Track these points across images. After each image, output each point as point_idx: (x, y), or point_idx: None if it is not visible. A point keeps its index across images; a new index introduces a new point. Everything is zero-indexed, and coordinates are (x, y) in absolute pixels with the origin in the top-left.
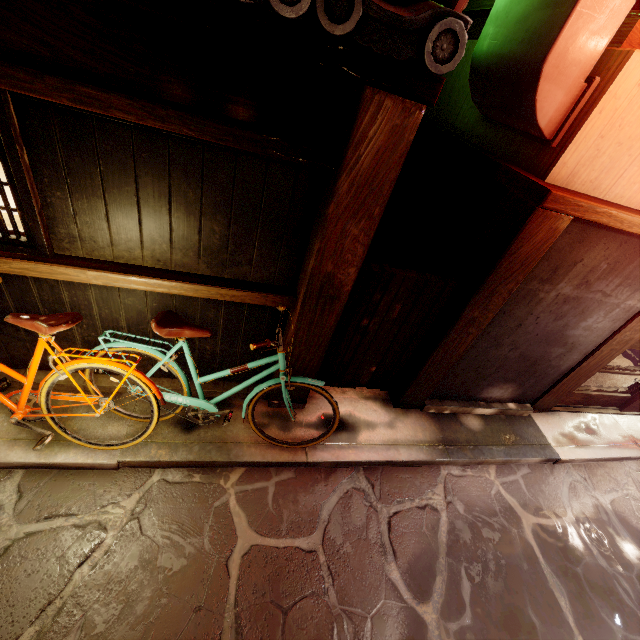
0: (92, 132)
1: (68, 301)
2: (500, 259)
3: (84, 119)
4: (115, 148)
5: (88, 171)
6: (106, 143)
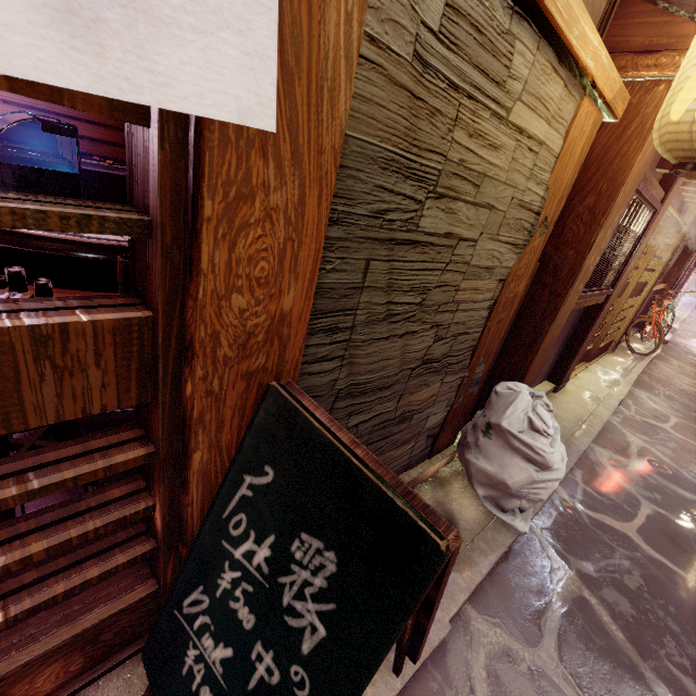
0: None
1: None
2: (690, 260)
3: None
4: None
5: None
6: None
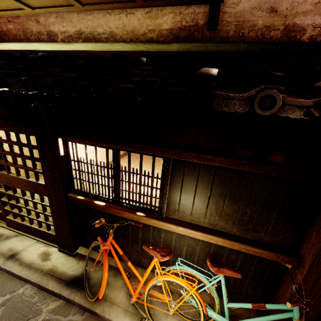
0: (198, 169)
1: (163, 237)
2: None
3: (196, 164)
4: (206, 175)
5: (191, 184)
6: (203, 173)
